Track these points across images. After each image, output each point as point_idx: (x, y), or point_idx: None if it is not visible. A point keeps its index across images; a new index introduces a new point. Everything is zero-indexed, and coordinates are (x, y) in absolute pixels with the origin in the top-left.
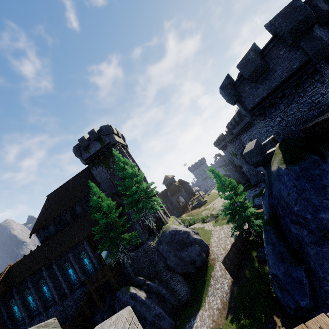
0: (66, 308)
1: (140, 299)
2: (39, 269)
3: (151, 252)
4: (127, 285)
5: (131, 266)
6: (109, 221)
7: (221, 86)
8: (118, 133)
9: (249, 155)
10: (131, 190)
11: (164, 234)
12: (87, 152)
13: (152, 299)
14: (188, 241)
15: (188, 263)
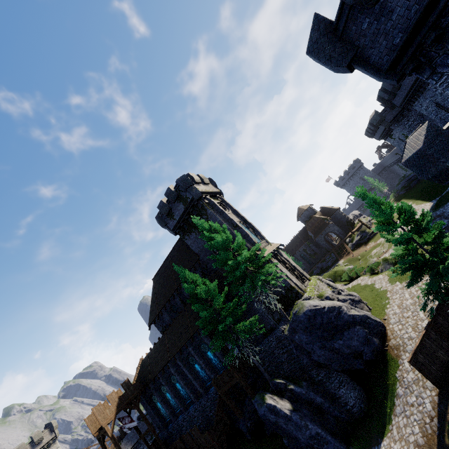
0: (205, 409)
1: (282, 414)
2: (166, 364)
3: (287, 342)
4: (264, 389)
5: (265, 360)
6: (216, 308)
7: (308, 49)
8: (203, 180)
9: (417, 163)
10: (229, 264)
11: (296, 317)
12: (172, 220)
13: (302, 412)
14: (342, 323)
15: (350, 357)
